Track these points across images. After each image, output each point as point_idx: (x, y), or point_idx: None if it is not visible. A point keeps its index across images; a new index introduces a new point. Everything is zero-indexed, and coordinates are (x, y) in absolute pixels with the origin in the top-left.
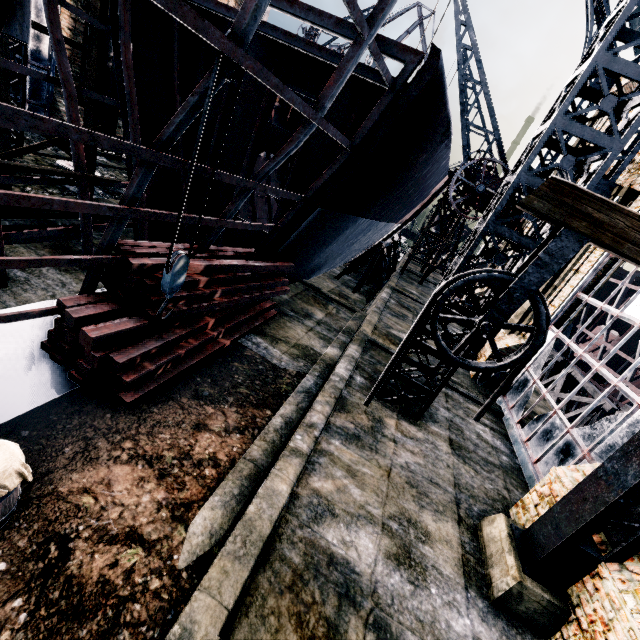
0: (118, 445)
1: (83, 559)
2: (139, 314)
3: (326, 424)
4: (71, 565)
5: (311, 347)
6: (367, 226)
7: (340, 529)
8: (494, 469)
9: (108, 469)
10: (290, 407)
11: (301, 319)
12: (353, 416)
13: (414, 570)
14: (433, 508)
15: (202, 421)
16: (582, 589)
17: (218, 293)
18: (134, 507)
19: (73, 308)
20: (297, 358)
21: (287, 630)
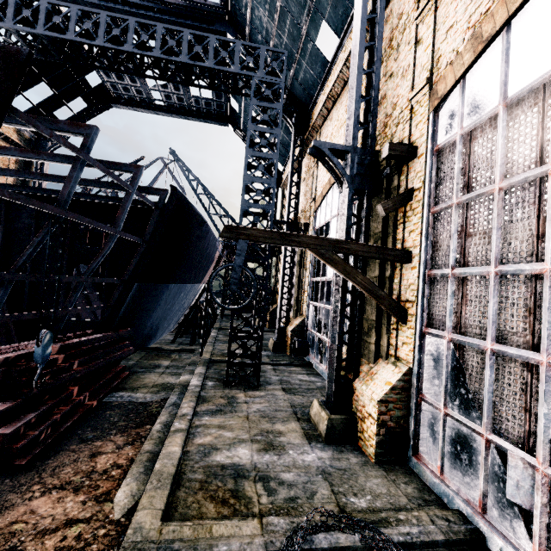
0: (27, 491)
1: (36, 548)
2: (11, 398)
3: (195, 413)
4: None
5: (167, 382)
6: (178, 289)
7: (224, 453)
8: (314, 390)
9: (26, 505)
10: (164, 416)
11: (152, 370)
12: (213, 402)
13: (277, 449)
14: (281, 421)
15: (95, 451)
16: (355, 402)
17: (76, 364)
18: (63, 511)
19: None
20: (158, 392)
21: (206, 504)
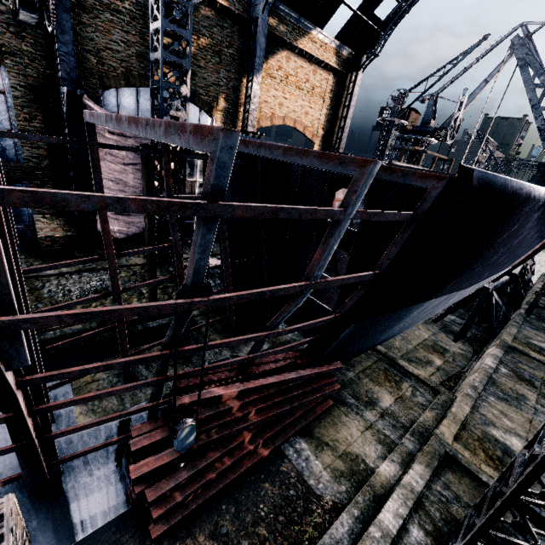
0: None
1: None
2: None
3: None
4: None
5: (362, 458)
6: (445, 298)
7: None
8: None
9: None
10: None
11: (361, 409)
12: None
13: None
14: None
15: None
16: None
17: (252, 412)
18: None
19: (135, 438)
20: (340, 477)
21: None
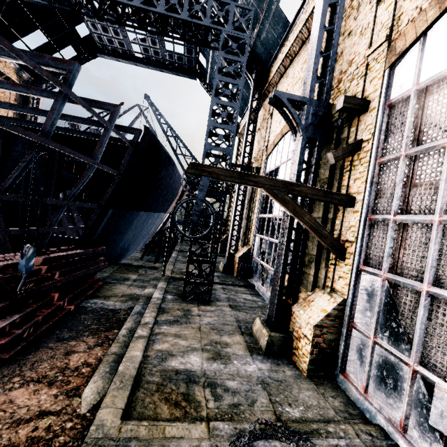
0: (8, 382)
1: (10, 436)
2: None
3: (155, 322)
4: (2, 442)
5: (134, 293)
6: (147, 216)
7: (178, 359)
8: (255, 309)
9: (6, 395)
10: (130, 323)
11: (122, 282)
12: (171, 313)
13: (223, 359)
14: (227, 333)
15: (69, 350)
16: (292, 323)
17: (57, 274)
18: (37, 403)
19: None
20: (126, 301)
21: (161, 406)
